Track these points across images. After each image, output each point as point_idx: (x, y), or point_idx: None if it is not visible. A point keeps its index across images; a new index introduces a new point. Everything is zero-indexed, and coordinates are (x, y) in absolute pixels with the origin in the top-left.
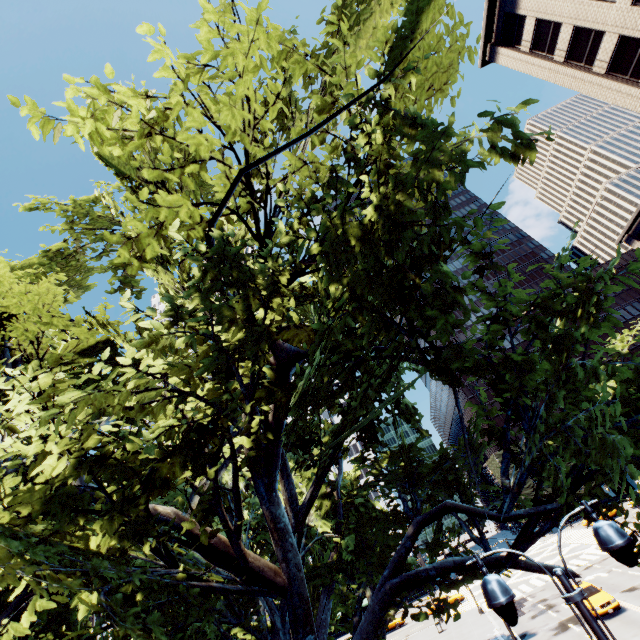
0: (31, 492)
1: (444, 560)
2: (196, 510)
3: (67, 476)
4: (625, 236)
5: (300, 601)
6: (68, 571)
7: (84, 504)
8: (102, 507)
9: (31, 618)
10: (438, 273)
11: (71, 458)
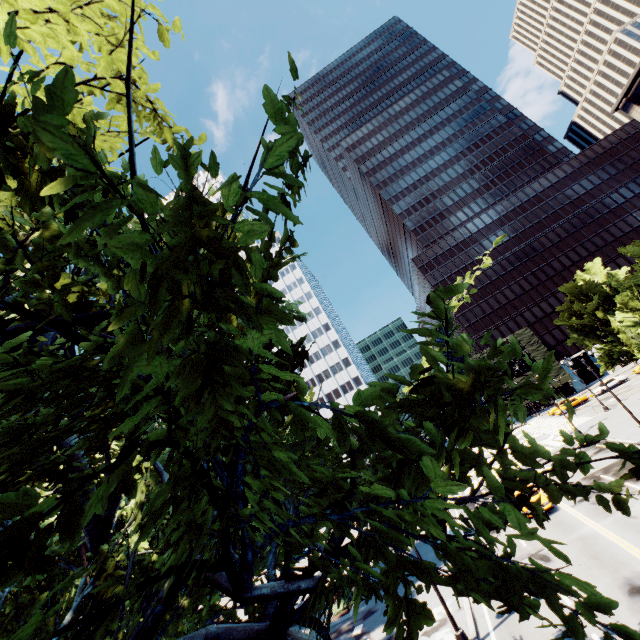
0: None
1: (196, 633)
2: None
3: None
4: (623, 101)
5: None
6: None
7: None
8: None
9: None
10: None
11: None
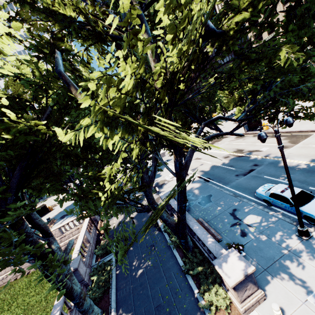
0: (120, 97)
1: (212, 134)
2: (166, 115)
3: (133, 89)
4: None
5: (181, 148)
6: (131, 140)
7: (138, 107)
8: (143, 110)
9: (120, 160)
10: (312, 0)
11: (135, 77)
